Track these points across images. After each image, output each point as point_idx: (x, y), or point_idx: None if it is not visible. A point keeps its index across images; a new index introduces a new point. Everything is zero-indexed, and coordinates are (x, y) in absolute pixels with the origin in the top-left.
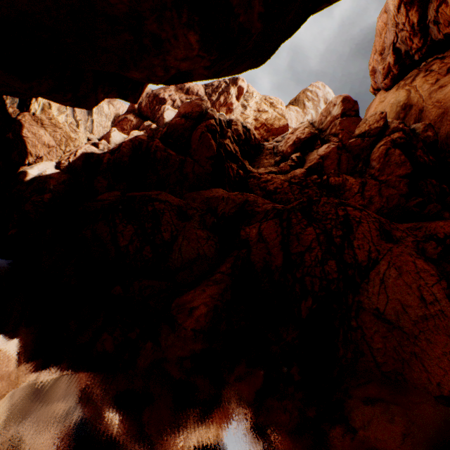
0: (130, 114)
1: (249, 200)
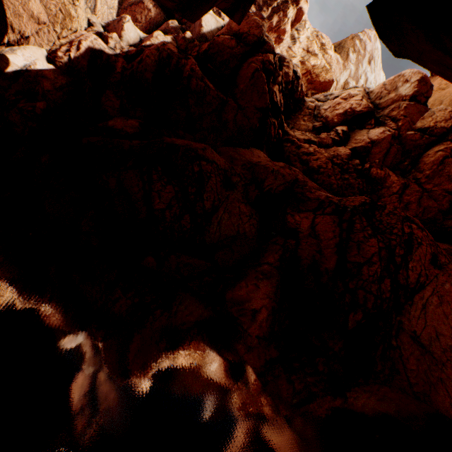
0: None
1: (300, 180)
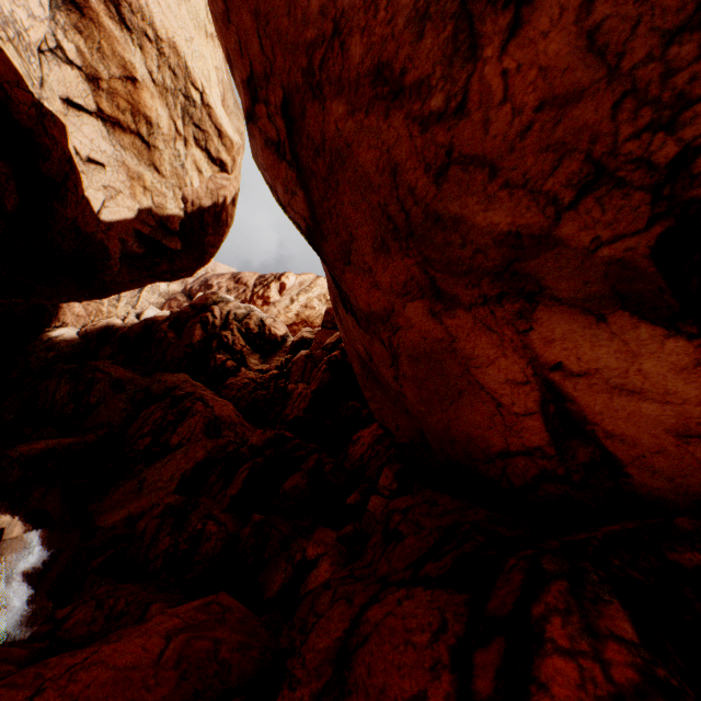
0: (181, 294)
1: (180, 387)
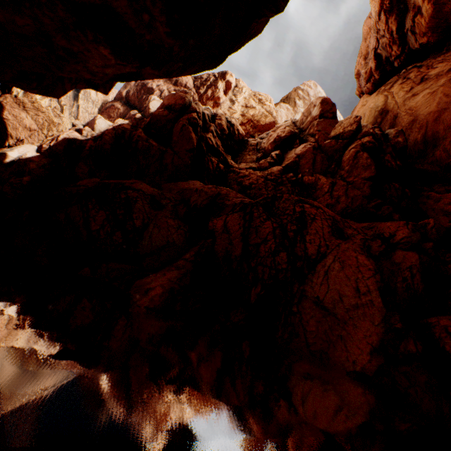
0: (117, 102)
1: (222, 194)
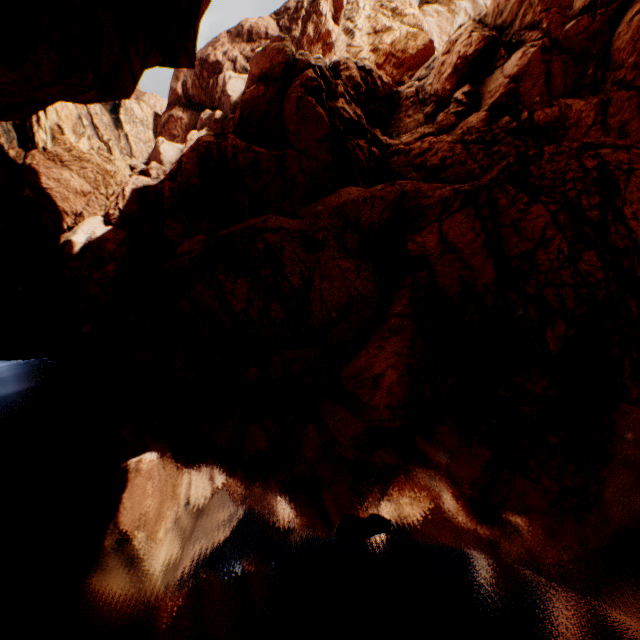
0: (175, 108)
1: (408, 191)
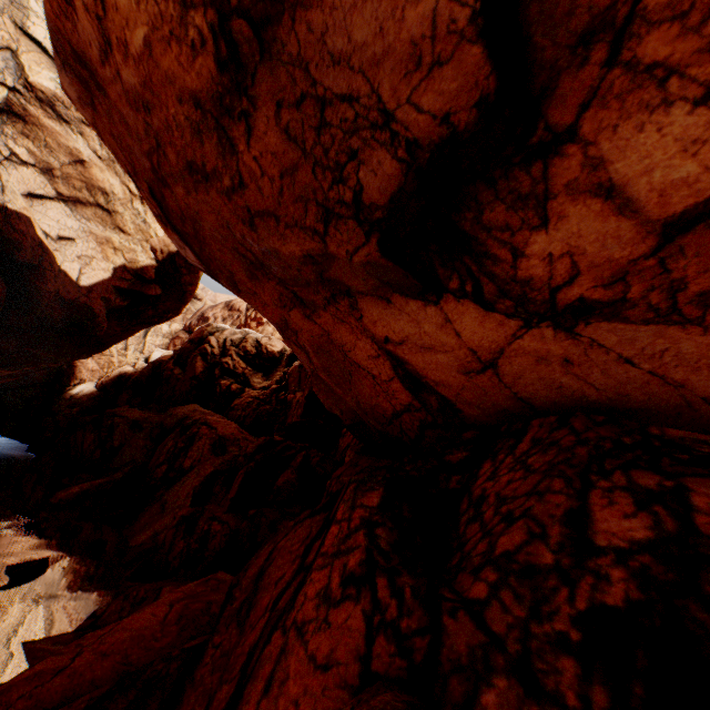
0: (183, 332)
1: (190, 416)
